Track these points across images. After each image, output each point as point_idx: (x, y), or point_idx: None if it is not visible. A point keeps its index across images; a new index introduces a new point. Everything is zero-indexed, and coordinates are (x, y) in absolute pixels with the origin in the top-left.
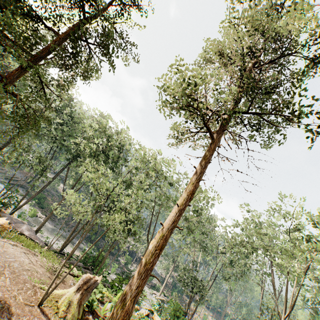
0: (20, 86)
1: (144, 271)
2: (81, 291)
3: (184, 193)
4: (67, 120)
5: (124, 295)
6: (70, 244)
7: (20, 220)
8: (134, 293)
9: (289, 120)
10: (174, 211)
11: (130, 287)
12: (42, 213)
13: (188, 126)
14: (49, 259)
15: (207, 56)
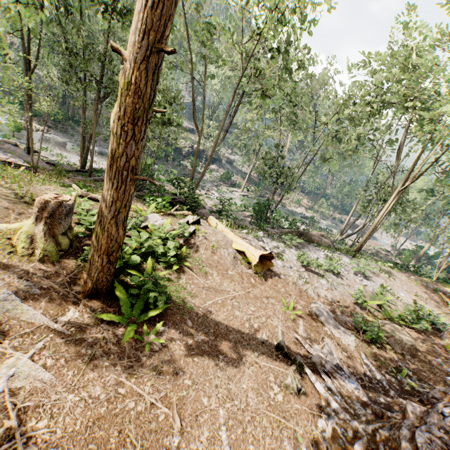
0: None
1: (113, 174)
2: (43, 220)
3: None
4: None
5: (98, 218)
6: (103, 158)
7: (2, 139)
8: (110, 212)
9: None
10: None
11: (102, 205)
12: (41, 123)
13: None
14: (5, 183)
15: None
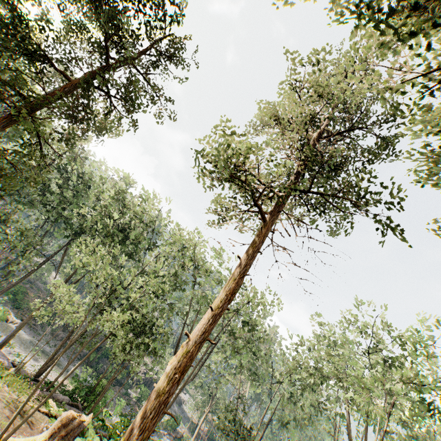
0: (12, 132)
1: (155, 405)
2: (56, 438)
3: (221, 292)
4: (73, 182)
5: None
6: (54, 367)
7: None
8: (137, 440)
9: (354, 204)
10: (206, 316)
11: (132, 431)
12: (18, 316)
13: (236, 203)
14: (14, 387)
15: (264, 118)
